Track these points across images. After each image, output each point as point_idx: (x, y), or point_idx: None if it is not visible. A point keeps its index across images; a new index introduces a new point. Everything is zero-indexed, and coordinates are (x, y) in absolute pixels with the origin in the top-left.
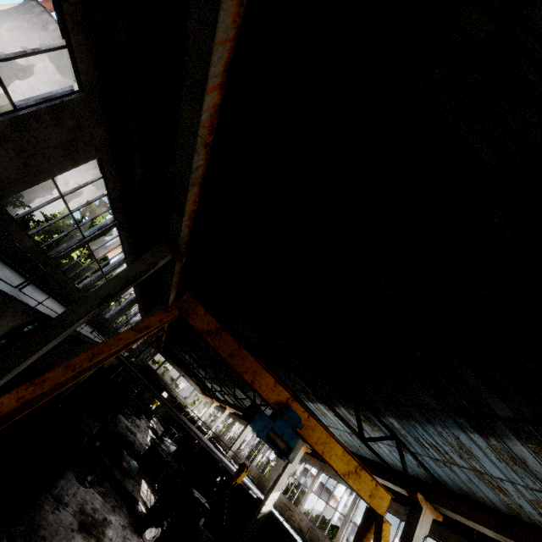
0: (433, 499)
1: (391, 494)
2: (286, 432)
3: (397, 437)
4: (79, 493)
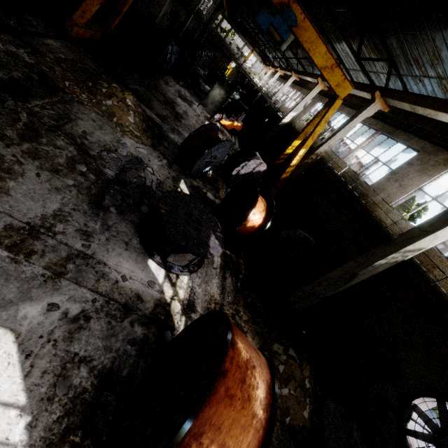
0: (386, 95)
1: (373, 115)
2: (282, 27)
3: (392, 60)
4: (176, 86)
